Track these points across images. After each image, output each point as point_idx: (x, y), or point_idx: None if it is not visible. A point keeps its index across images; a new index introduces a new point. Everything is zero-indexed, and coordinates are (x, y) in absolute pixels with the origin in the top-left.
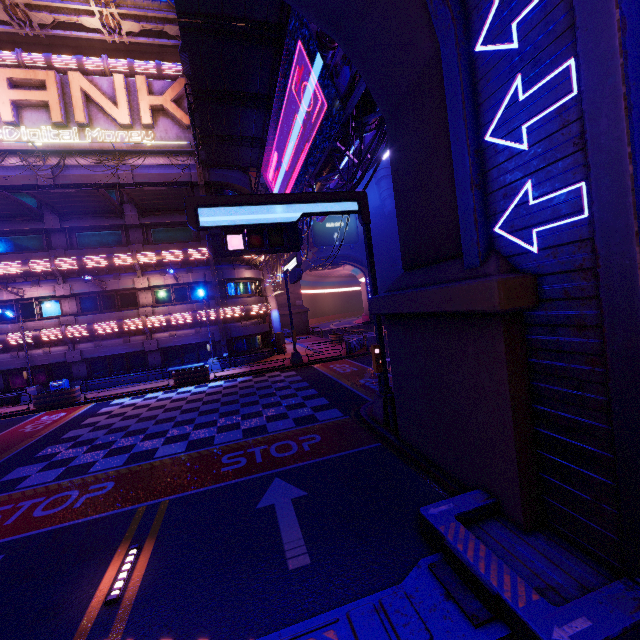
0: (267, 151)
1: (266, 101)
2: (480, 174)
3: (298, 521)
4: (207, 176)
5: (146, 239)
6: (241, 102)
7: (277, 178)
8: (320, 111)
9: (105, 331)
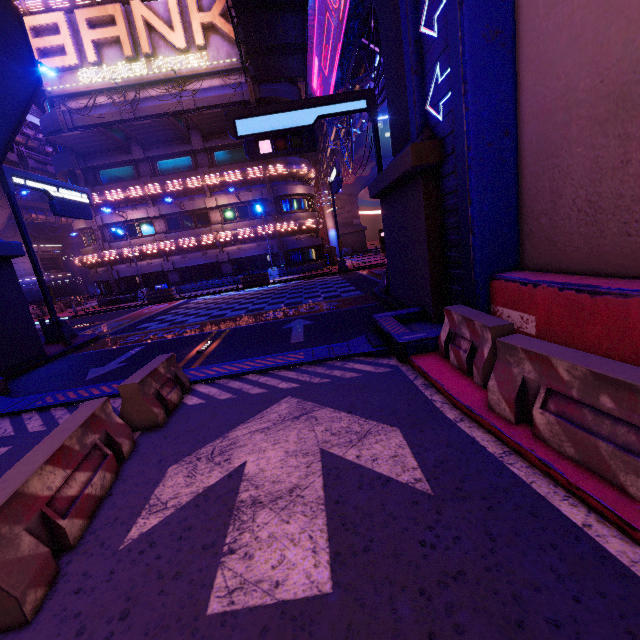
0: (309, 57)
1: (302, 1)
2: (419, 61)
3: (304, 331)
4: (257, 93)
5: (211, 162)
6: (279, 7)
7: (320, 86)
8: (345, 7)
9: (188, 245)
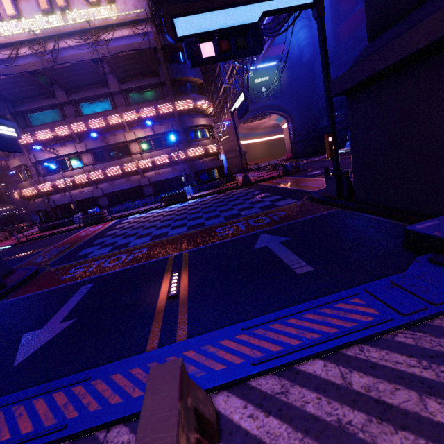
0: None
1: None
2: None
3: (291, 251)
4: (162, 40)
5: (127, 102)
6: None
7: None
8: None
9: (113, 173)
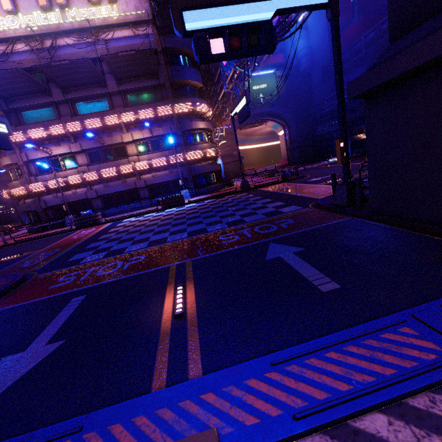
0: None
1: None
2: None
3: (309, 264)
4: (163, 43)
5: (125, 103)
6: None
7: None
8: None
9: (109, 175)
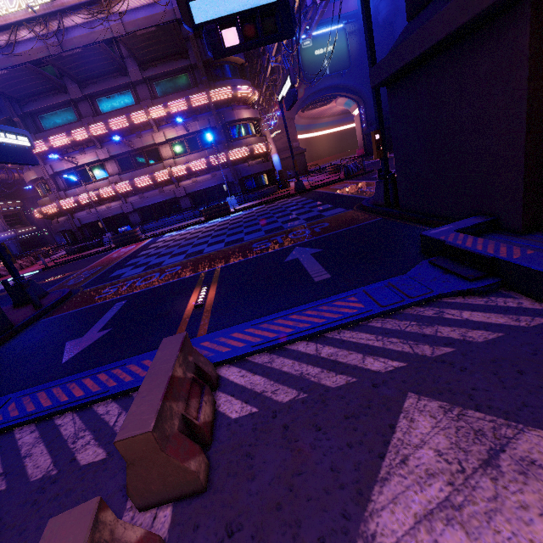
0: None
1: None
2: None
3: (318, 262)
4: None
5: (152, 94)
6: None
7: None
8: None
9: (143, 184)
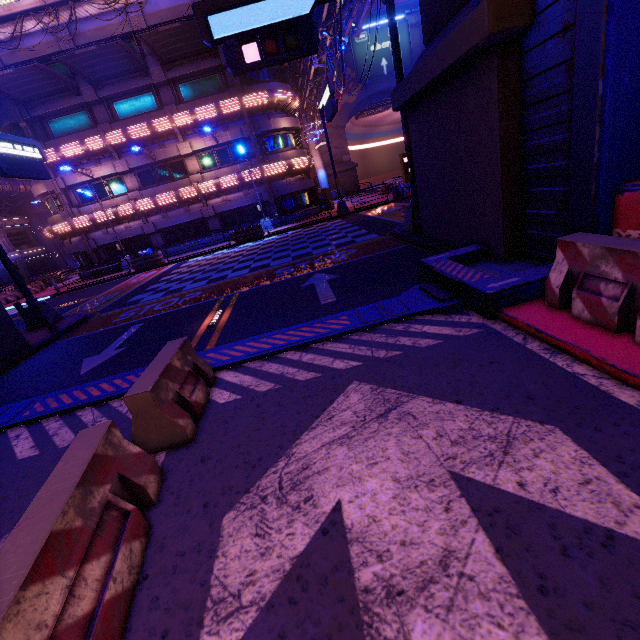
0: None
1: None
2: None
3: (330, 287)
4: None
5: (177, 98)
6: None
7: None
8: None
9: (167, 202)
